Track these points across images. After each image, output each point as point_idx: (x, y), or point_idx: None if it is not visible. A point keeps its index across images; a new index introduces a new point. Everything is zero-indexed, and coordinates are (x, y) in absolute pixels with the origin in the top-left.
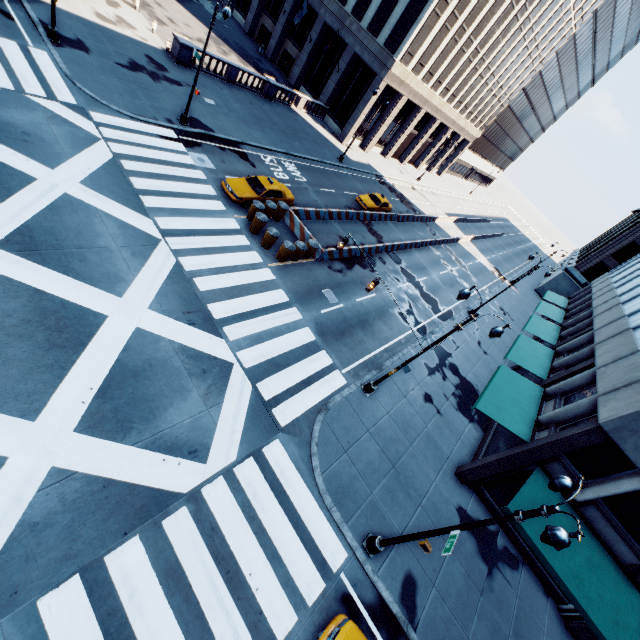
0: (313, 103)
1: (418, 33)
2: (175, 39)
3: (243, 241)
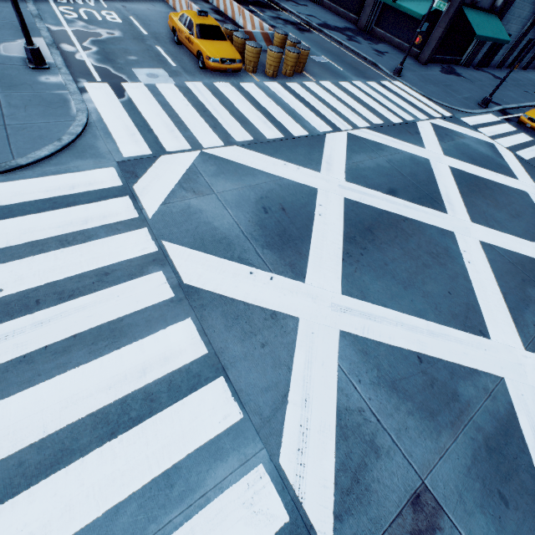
0: None
1: None
2: None
3: (296, 86)
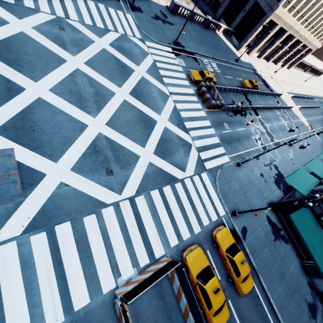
0: (227, 29)
1: None
2: (172, 1)
3: (195, 99)
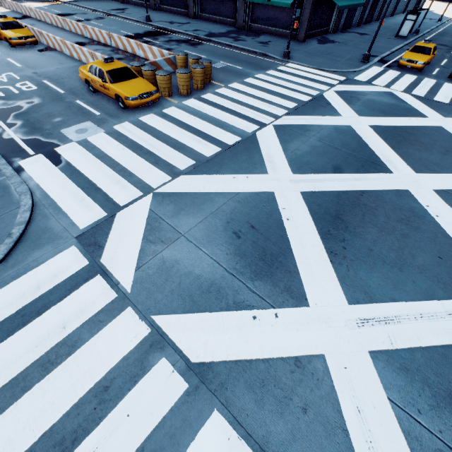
0: None
1: None
2: None
3: (210, 96)
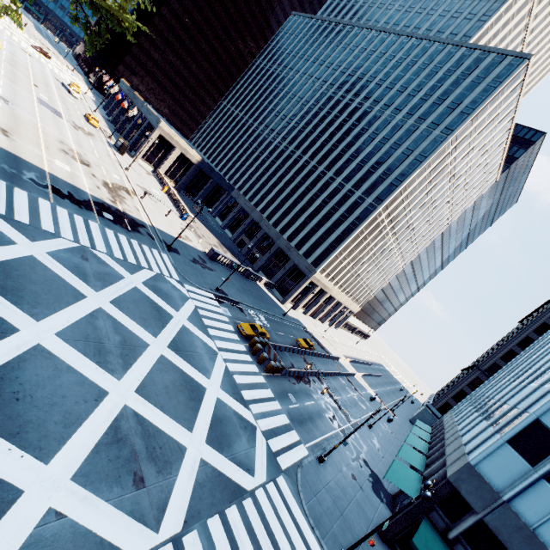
0: (268, 282)
1: (328, 262)
2: (212, 249)
3: (249, 358)
